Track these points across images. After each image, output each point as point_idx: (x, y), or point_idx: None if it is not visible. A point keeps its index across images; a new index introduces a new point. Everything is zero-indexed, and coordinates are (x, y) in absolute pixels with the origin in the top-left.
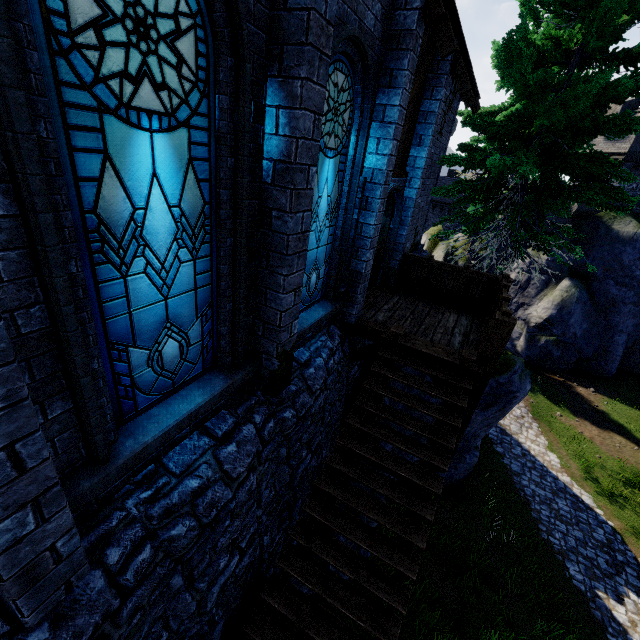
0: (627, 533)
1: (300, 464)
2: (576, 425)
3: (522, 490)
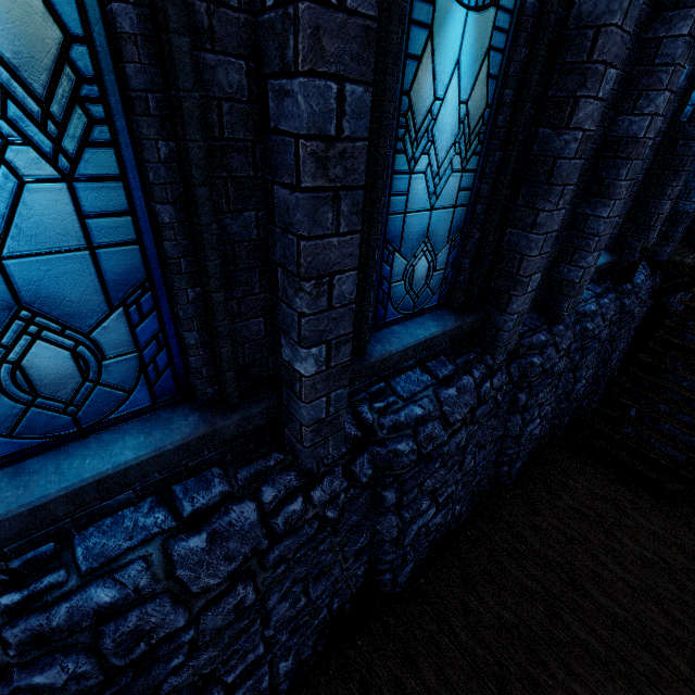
0: None
1: (613, 353)
2: None
3: None
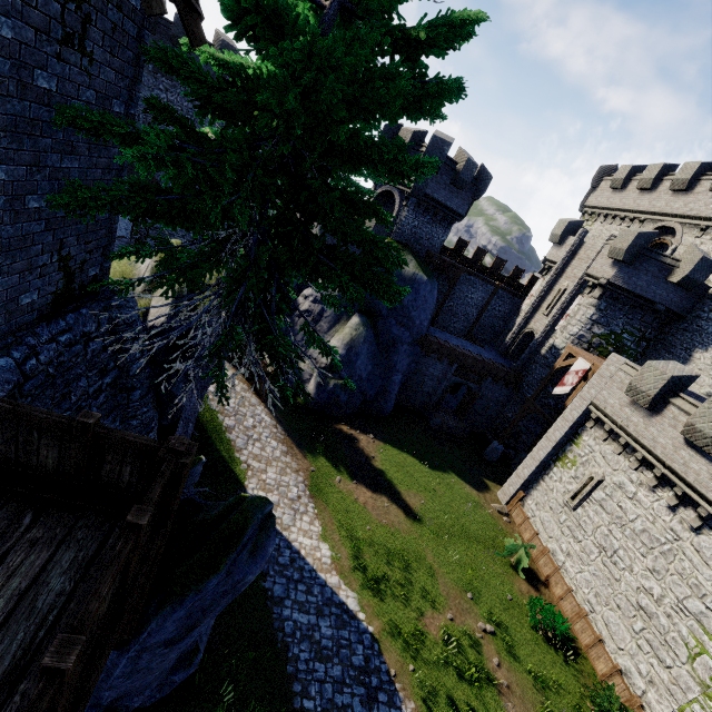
0: (384, 635)
1: None
2: (353, 489)
3: (282, 629)
